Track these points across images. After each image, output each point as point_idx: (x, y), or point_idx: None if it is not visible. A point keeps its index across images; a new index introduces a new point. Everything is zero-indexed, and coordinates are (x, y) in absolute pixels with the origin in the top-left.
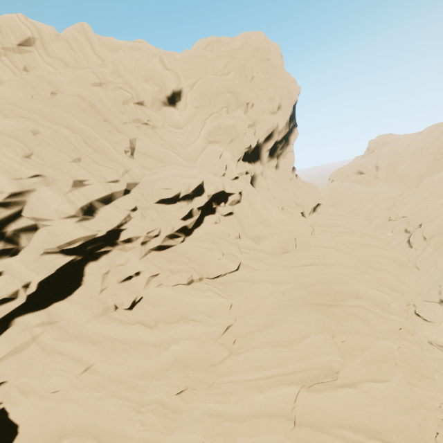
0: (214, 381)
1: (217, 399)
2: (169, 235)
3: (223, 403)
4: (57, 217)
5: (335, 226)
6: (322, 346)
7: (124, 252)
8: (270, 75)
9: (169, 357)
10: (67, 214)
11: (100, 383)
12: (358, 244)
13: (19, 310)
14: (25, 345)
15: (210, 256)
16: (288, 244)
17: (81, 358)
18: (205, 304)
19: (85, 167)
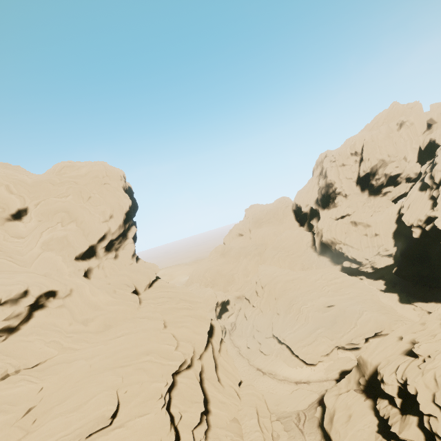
0: None
1: None
2: None
3: None
4: None
5: (161, 297)
6: (102, 401)
7: None
8: (105, 194)
9: None
10: None
11: None
12: (173, 309)
13: None
14: None
15: (31, 347)
16: (111, 321)
17: None
18: (13, 394)
19: None
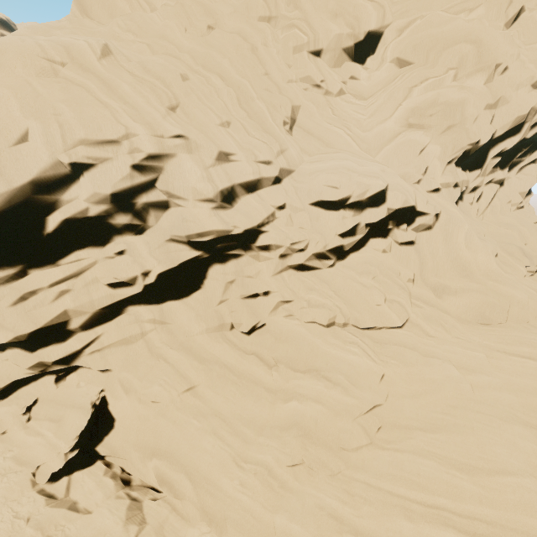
0: (340, 470)
1: (341, 496)
2: (318, 254)
3: (349, 507)
4: (192, 197)
5: None
6: None
7: (256, 262)
8: None
9: (286, 414)
10: (204, 195)
11: (201, 411)
12: None
13: (133, 298)
14: (133, 339)
15: (365, 297)
16: (493, 313)
17: (186, 374)
18: (347, 363)
19: (234, 136)
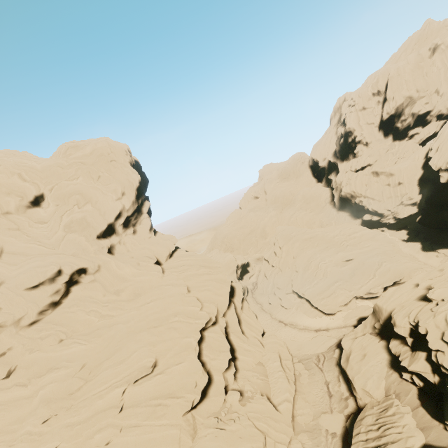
0: (72, 404)
1: (73, 414)
2: (37, 311)
3: (77, 416)
4: None
5: (182, 266)
6: (142, 355)
7: None
8: (113, 172)
9: (37, 401)
10: None
11: None
12: (194, 275)
13: None
14: None
15: (75, 317)
16: (139, 291)
17: None
18: (69, 354)
19: None
